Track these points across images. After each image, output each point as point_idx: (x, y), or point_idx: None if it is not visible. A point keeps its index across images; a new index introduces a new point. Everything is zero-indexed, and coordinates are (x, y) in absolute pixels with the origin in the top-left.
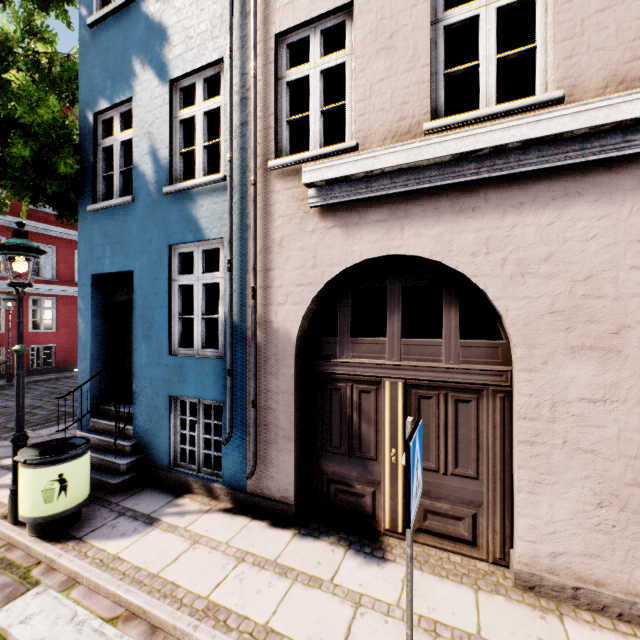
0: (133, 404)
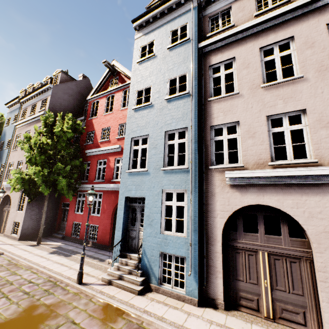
0: None
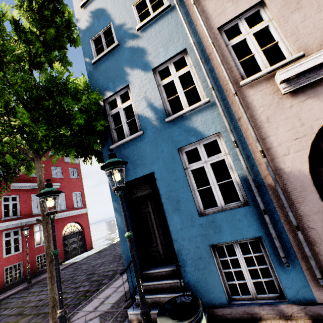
0: (178, 261)
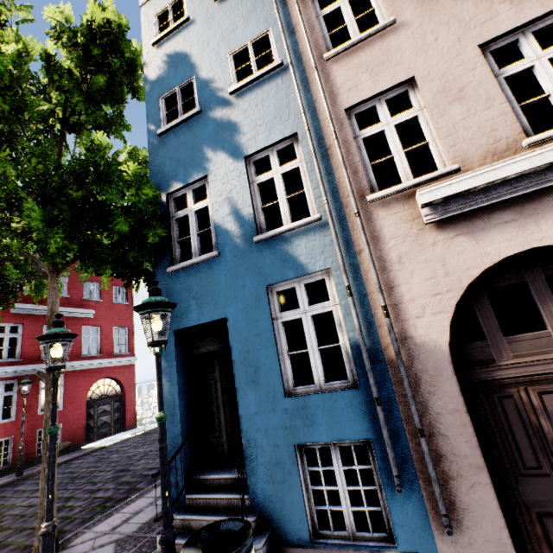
0: (245, 465)
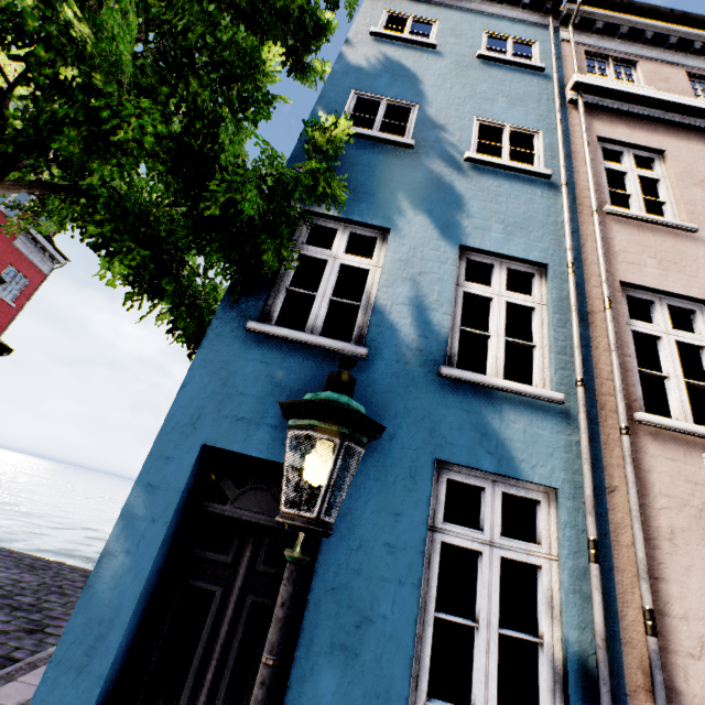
0: None
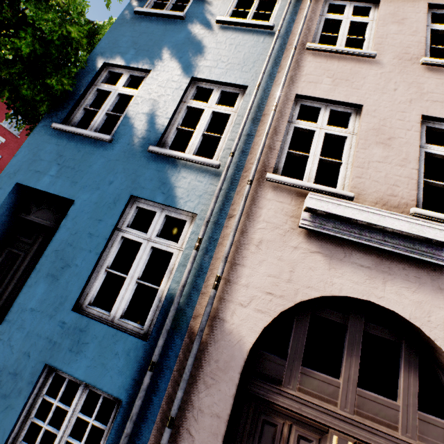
0: None
